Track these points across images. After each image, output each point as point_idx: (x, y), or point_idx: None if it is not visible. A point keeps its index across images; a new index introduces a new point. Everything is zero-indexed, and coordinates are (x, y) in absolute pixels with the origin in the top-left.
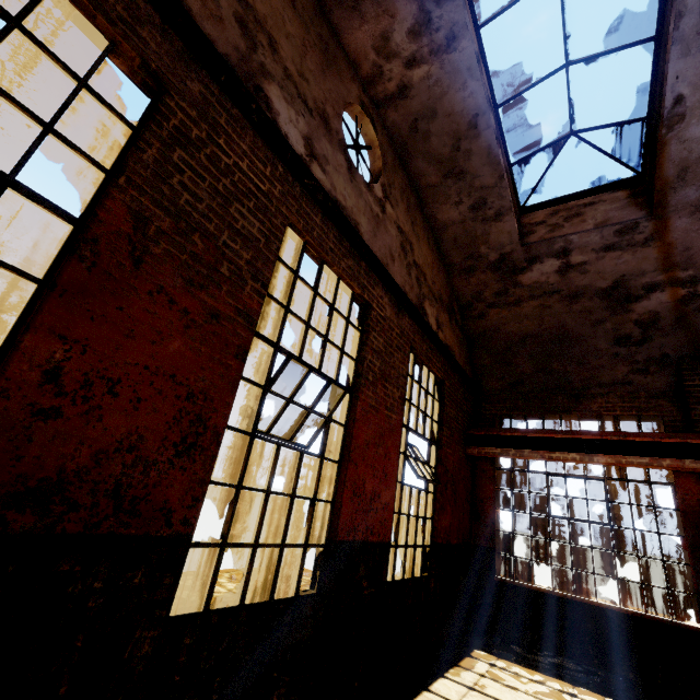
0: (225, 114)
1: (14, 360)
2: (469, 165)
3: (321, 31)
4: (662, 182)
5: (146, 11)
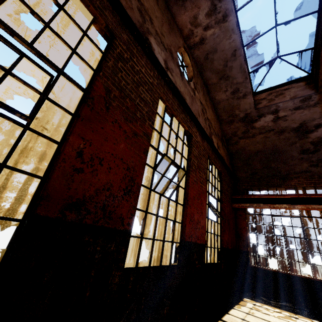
0: (135, 48)
1: (66, 146)
2: (231, 73)
3: (167, 15)
4: None
5: (106, 4)
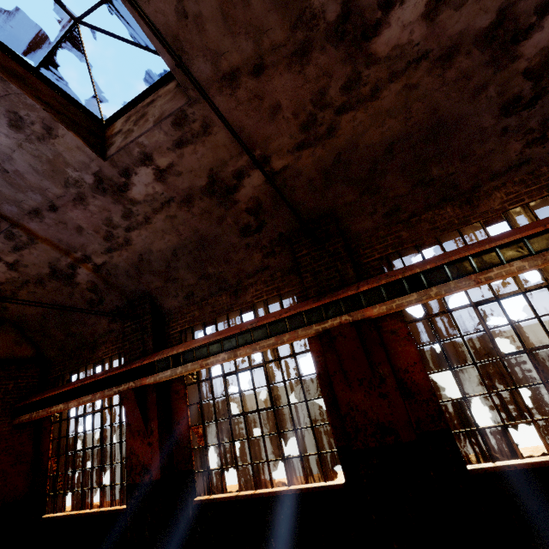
0: None
1: None
2: None
3: None
4: None
5: None
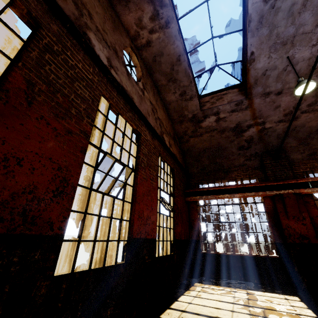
0: (70, 42)
1: None
2: (178, 76)
3: (111, 13)
4: (249, 85)
5: None
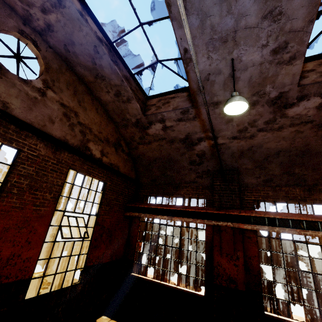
0: None
1: None
2: (105, 73)
3: None
4: (192, 90)
5: None
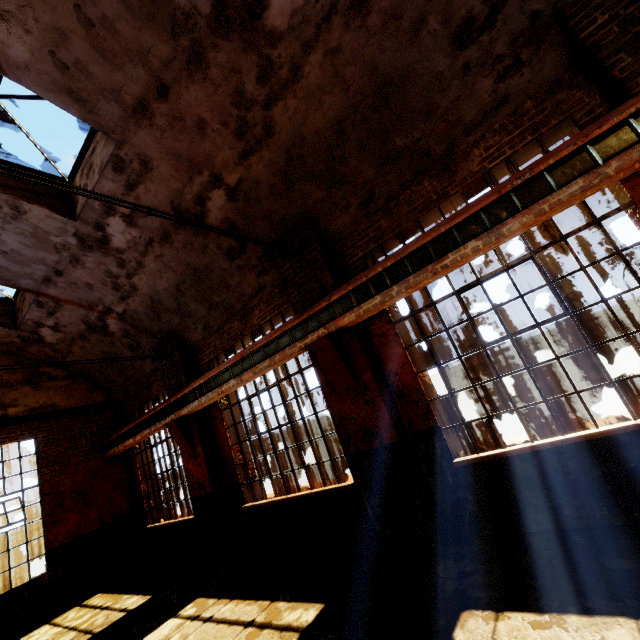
0: None
1: None
2: None
3: None
4: (3, 284)
5: None
